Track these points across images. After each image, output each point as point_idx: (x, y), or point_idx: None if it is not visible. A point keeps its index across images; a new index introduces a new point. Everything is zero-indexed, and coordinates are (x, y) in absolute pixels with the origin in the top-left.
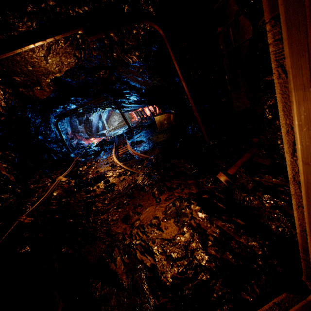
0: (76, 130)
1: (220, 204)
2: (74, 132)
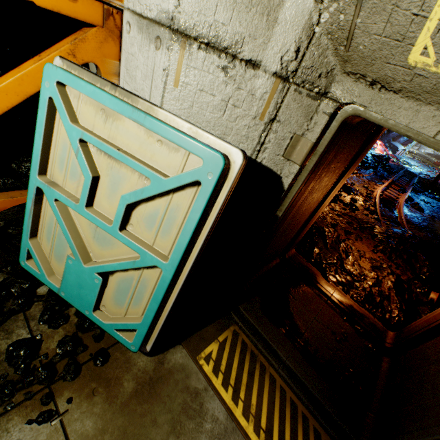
0: None
1: (407, 296)
2: None
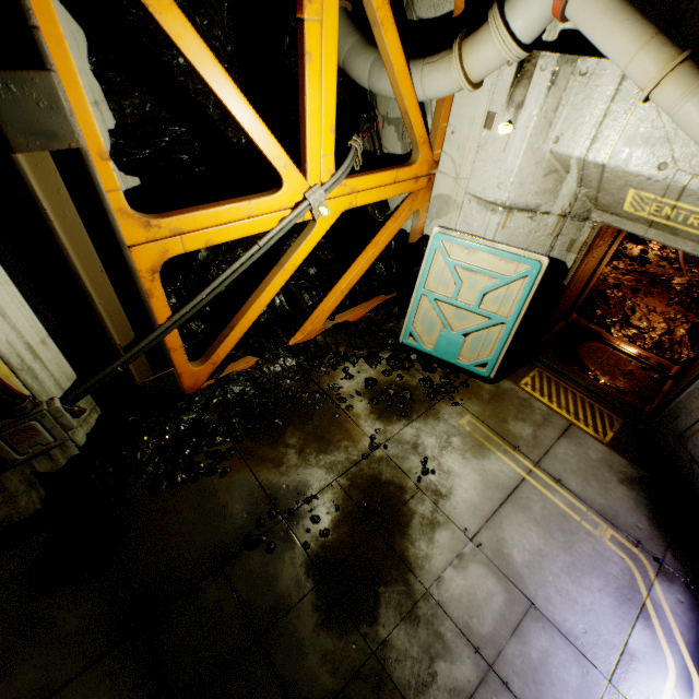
0: None
1: None
2: None
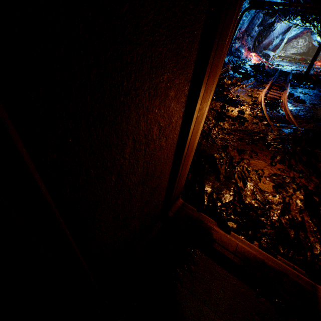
0: (248, 31)
1: None
2: (245, 32)
